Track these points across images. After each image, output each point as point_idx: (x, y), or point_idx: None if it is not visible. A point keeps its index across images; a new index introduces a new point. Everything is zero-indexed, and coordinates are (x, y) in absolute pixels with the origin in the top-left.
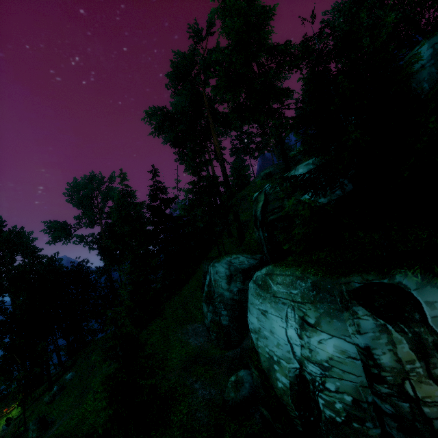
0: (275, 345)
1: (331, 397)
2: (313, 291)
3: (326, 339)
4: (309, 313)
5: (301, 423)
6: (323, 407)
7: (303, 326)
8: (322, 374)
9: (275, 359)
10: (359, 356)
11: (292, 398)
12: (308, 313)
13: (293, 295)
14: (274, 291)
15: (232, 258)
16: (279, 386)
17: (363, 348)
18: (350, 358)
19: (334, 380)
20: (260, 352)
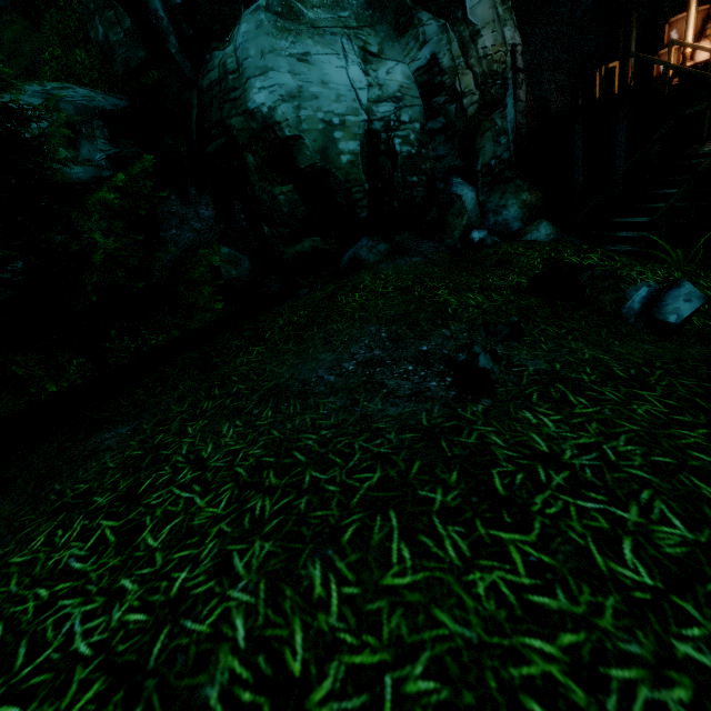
0: (334, 101)
1: (407, 130)
2: (368, 10)
3: (394, 67)
4: (370, 40)
5: (369, 200)
6: (401, 147)
7: (367, 59)
8: (397, 108)
9: (336, 122)
10: (417, 84)
11: (364, 166)
12: (370, 41)
13: (345, 19)
14: (311, 20)
15: (49, 87)
16: (345, 161)
17: (430, 58)
18: (414, 84)
19: (407, 109)
20: (306, 128)
